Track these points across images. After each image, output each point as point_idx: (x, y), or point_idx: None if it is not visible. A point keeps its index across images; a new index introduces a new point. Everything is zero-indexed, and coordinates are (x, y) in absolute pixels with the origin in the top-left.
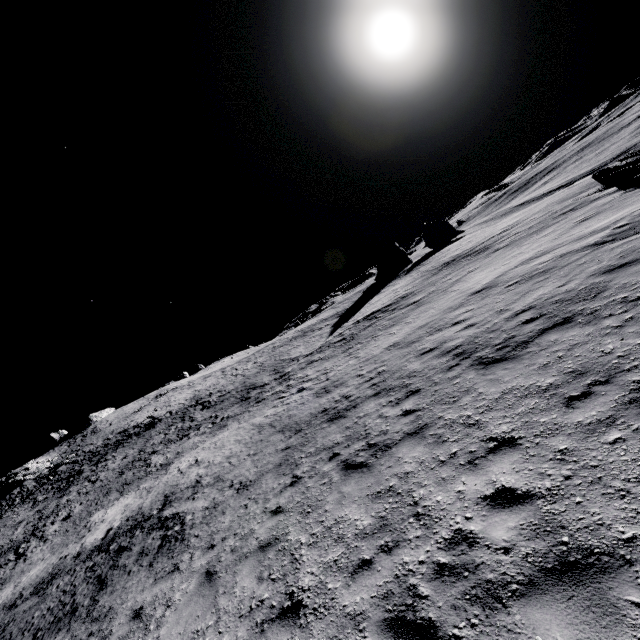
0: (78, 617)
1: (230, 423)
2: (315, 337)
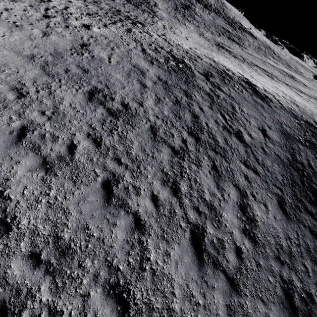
0: (295, 81)
1: (293, 72)
2: (307, 73)
